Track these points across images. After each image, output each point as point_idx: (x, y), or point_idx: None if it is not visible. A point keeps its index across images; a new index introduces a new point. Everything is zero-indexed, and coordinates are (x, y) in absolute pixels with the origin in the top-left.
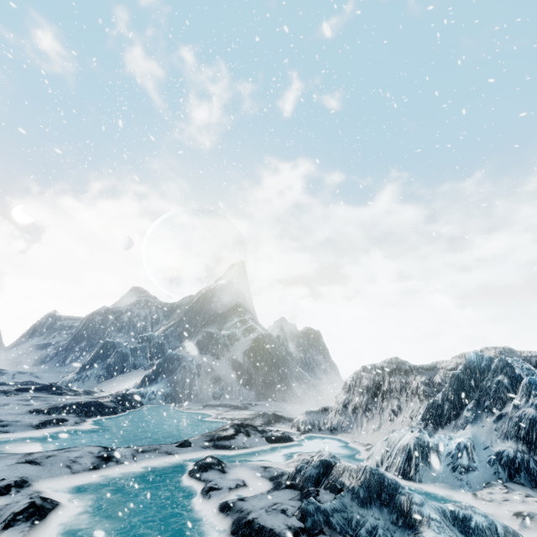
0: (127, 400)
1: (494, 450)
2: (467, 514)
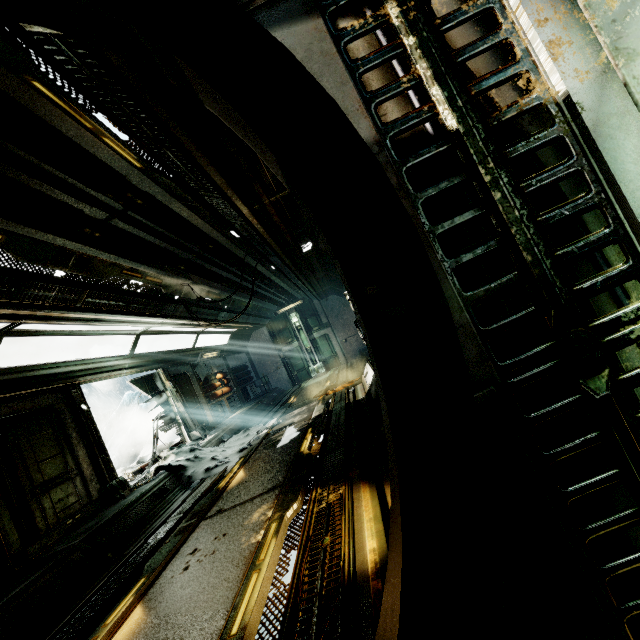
0: None
1: None
2: None
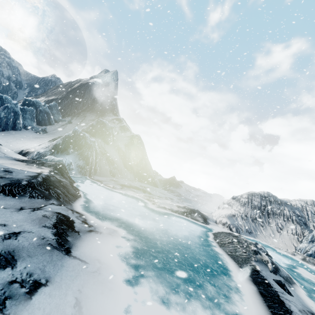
0: (65, 172)
1: None
2: None
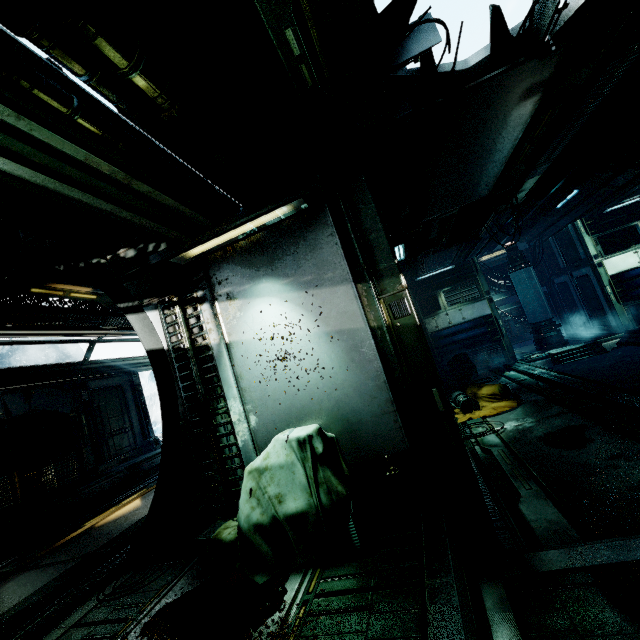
0: None
1: None
2: None
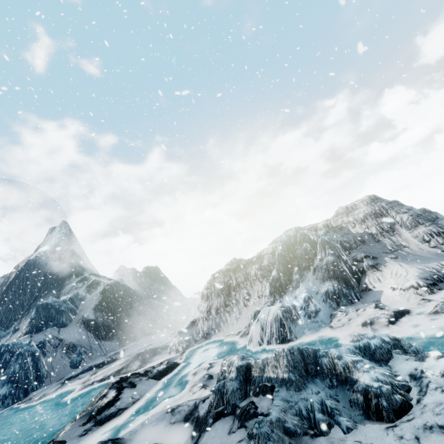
0: None
1: (322, 292)
2: (365, 343)
